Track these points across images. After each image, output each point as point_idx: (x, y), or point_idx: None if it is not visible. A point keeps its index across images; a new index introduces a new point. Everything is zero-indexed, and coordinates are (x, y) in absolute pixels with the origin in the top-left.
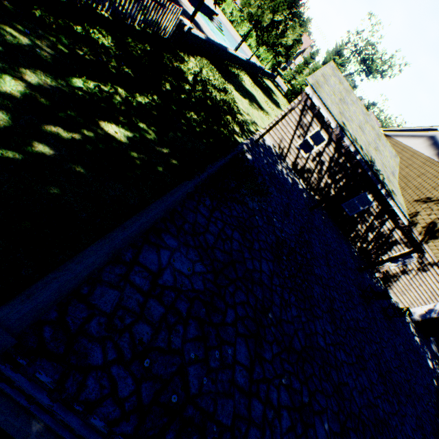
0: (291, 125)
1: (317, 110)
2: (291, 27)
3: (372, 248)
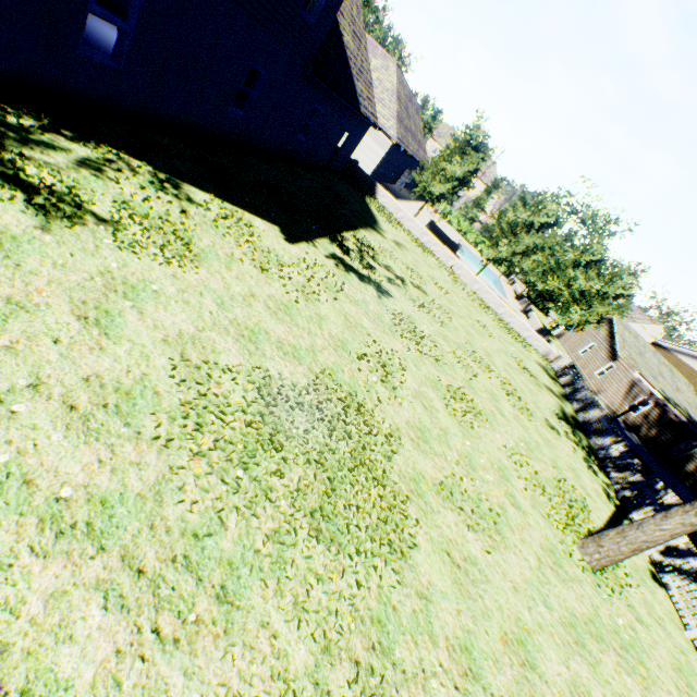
0: (620, 394)
1: (663, 405)
2: (539, 249)
3: None
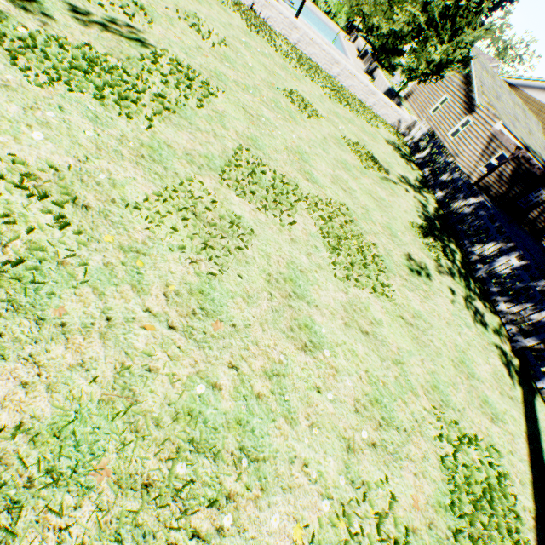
0: (477, 154)
1: (529, 160)
2: None
3: (541, 226)
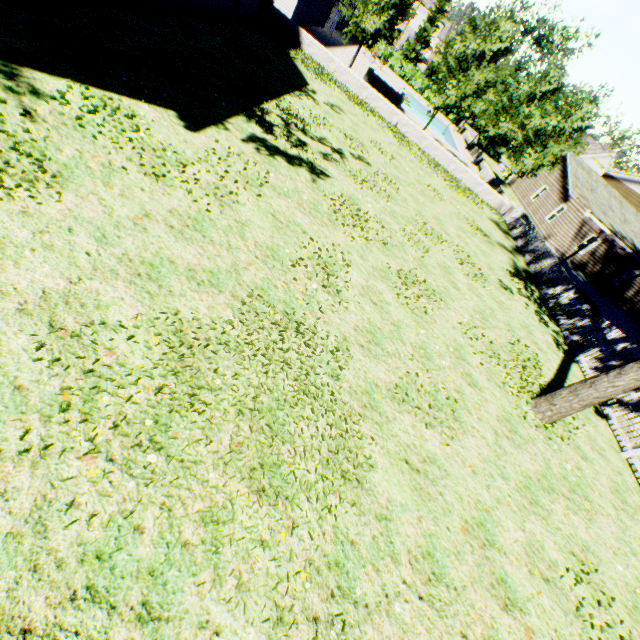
0: (570, 236)
1: (611, 242)
2: (490, 85)
3: (638, 306)
